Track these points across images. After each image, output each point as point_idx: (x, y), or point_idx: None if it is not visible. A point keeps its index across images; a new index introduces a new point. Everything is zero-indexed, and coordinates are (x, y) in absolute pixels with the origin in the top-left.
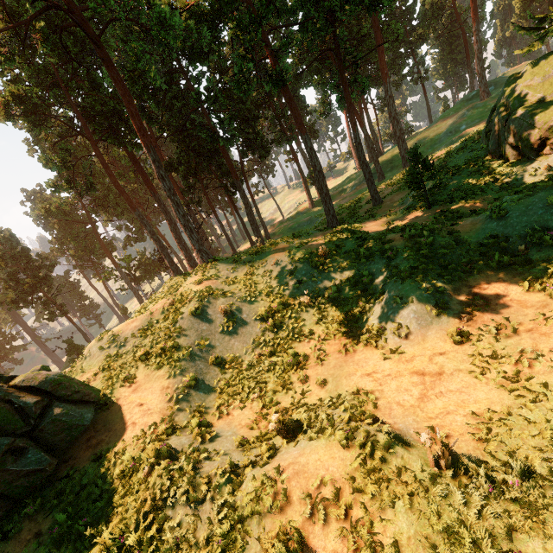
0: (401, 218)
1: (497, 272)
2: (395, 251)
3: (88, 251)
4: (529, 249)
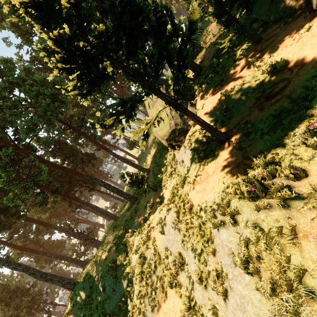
0: (150, 197)
1: (172, 292)
2: (132, 270)
3: (48, 262)
4: (178, 269)
